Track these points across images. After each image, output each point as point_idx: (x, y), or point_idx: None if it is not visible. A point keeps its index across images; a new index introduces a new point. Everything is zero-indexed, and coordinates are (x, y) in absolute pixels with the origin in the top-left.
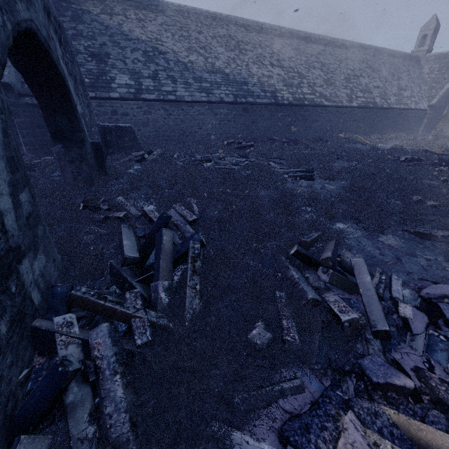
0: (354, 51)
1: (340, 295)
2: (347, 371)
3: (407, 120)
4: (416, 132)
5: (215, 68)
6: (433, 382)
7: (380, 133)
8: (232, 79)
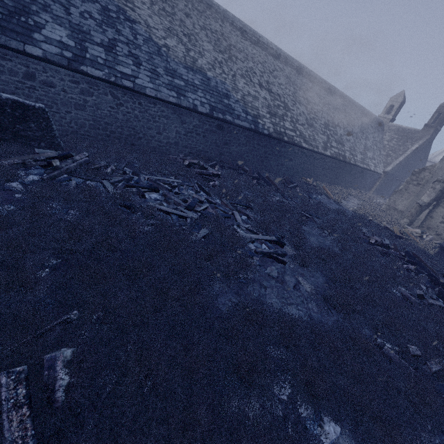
0: (337, 99)
1: None
2: None
3: (365, 179)
4: (368, 191)
5: (196, 66)
6: None
7: (341, 185)
8: (213, 86)
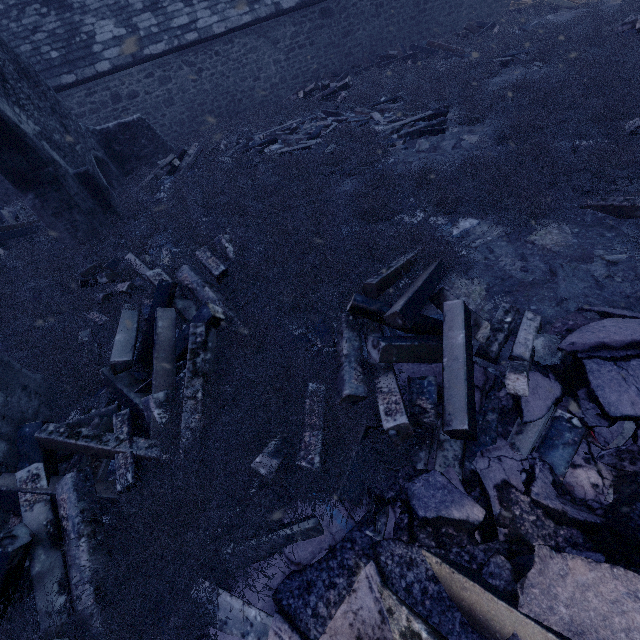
0: None
1: (423, 366)
2: (389, 499)
3: None
4: None
5: None
6: (517, 510)
7: None
8: None
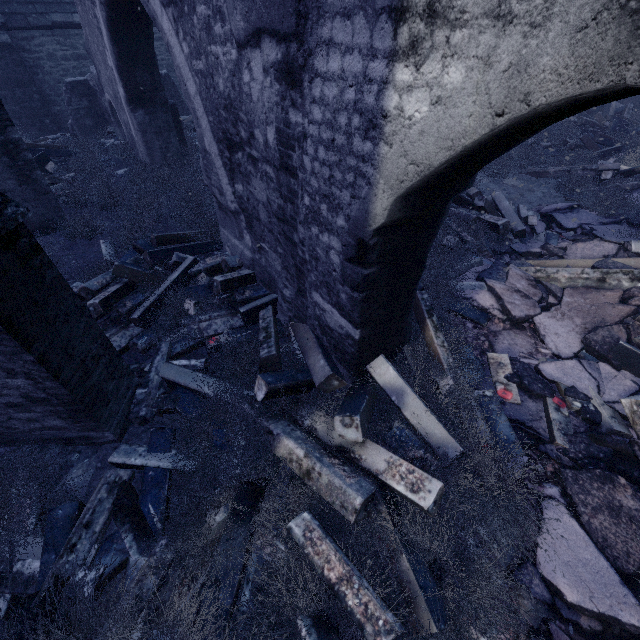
0: None
1: None
2: (504, 253)
3: None
4: None
5: None
6: (551, 248)
7: None
8: None
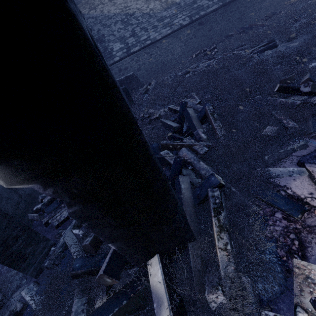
0: None
1: None
2: None
3: None
4: None
5: (169, 4)
6: None
7: None
8: (183, 5)
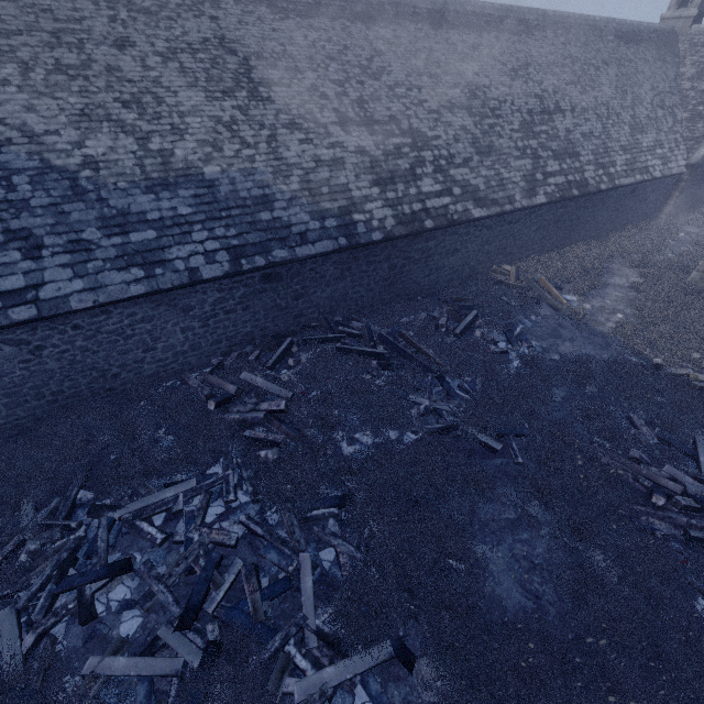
0: (545, 37)
1: None
2: None
3: (642, 199)
4: (655, 215)
5: (174, 168)
6: None
7: (588, 237)
8: (227, 196)
